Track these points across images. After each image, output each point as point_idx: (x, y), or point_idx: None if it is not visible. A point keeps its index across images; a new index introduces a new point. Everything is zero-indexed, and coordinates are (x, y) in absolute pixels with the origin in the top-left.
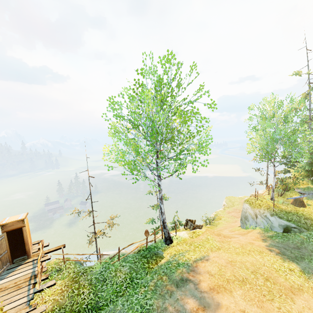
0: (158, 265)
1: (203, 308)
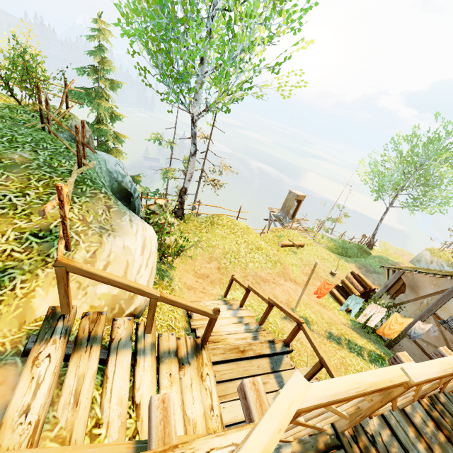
0: (372, 255)
1: None
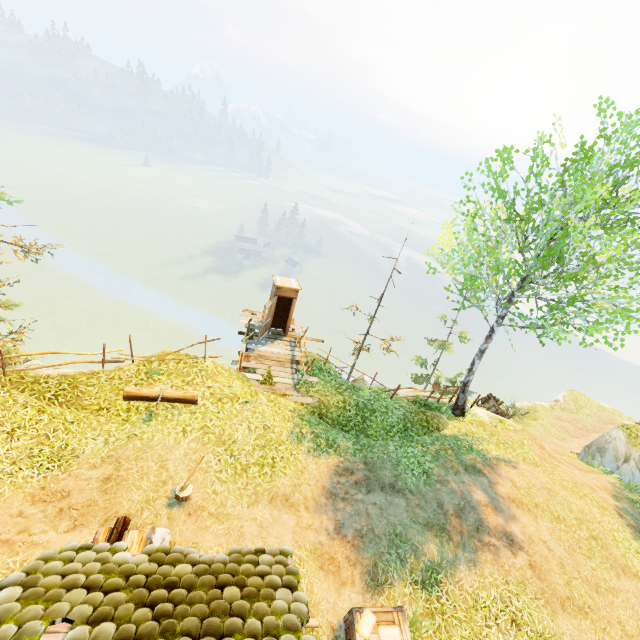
0: (440, 433)
1: (494, 508)
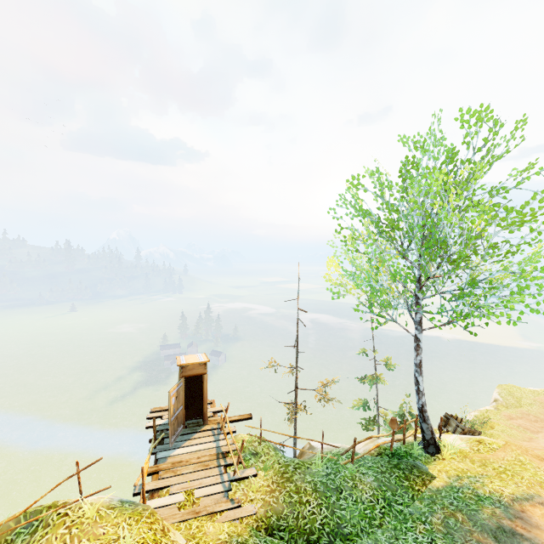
0: (430, 488)
1: None
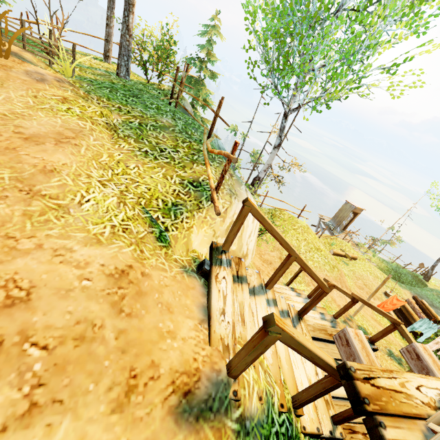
0: (429, 287)
1: None
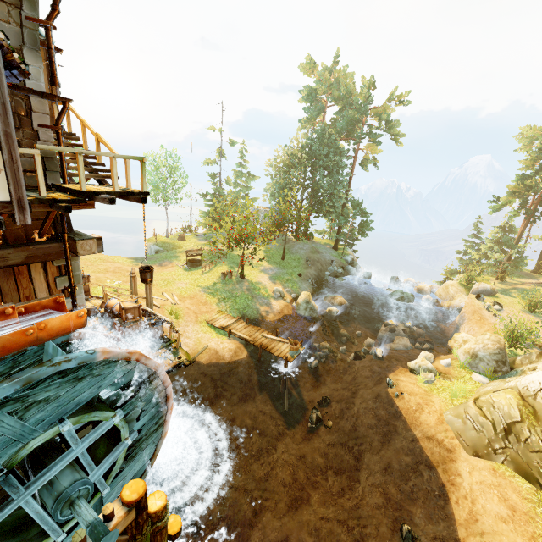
0: None
1: None
